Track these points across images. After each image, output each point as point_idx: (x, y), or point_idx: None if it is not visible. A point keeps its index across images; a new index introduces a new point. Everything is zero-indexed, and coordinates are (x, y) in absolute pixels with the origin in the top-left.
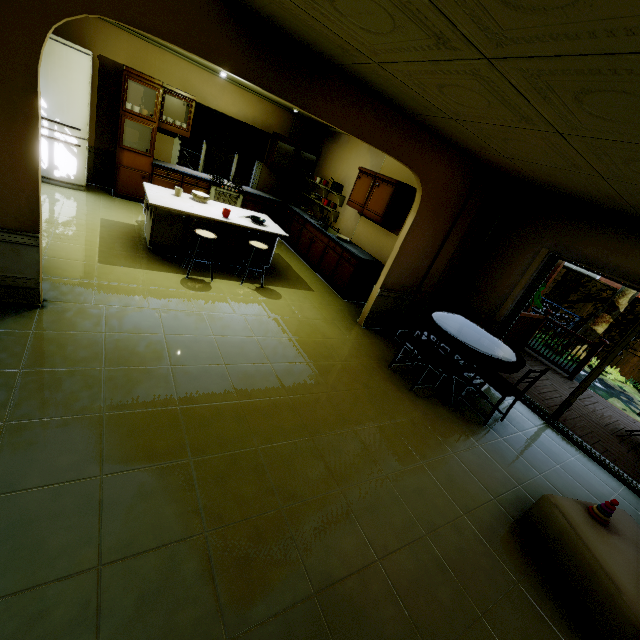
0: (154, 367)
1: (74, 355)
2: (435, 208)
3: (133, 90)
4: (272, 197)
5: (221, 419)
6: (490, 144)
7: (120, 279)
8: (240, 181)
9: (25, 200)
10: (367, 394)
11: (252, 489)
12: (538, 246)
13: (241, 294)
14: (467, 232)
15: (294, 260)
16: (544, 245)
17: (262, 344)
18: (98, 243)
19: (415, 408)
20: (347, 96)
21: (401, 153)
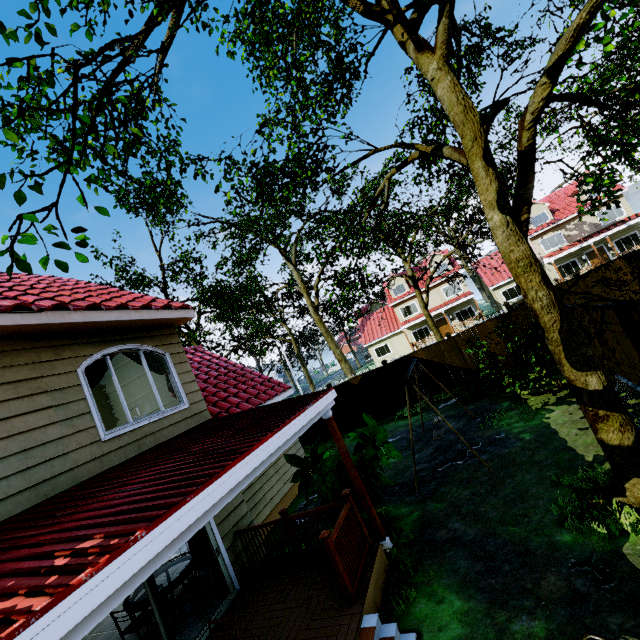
0: None
1: None
2: None
3: None
4: None
5: None
6: None
7: None
8: None
9: None
10: (116, 632)
11: None
12: None
13: None
14: None
15: None
16: None
17: None
18: None
19: None
20: None
21: None
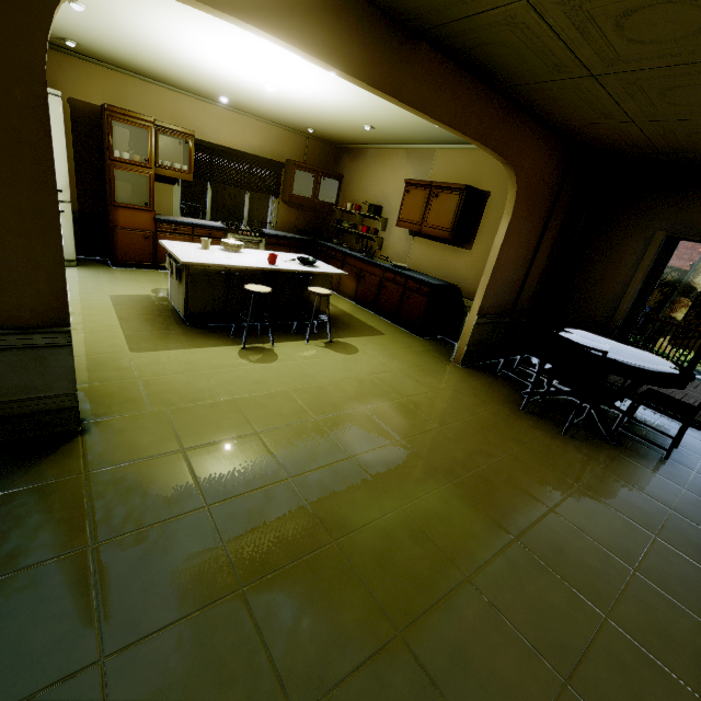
0: (270, 486)
1: (157, 497)
2: (529, 206)
3: (117, 134)
4: (297, 235)
5: (397, 545)
6: (625, 106)
7: (167, 368)
8: (259, 223)
9: (44, 279)
10: (527, 453)
11: (508, 659)
12: (649, 230)
13: (314, 355)
14: (559, 230)
15: (343, 303)
16: (657, 227)
17: (375, 416)
18: (119, 326)
19: (587, 457)
20: (440, 73)
21: (496, 142)
